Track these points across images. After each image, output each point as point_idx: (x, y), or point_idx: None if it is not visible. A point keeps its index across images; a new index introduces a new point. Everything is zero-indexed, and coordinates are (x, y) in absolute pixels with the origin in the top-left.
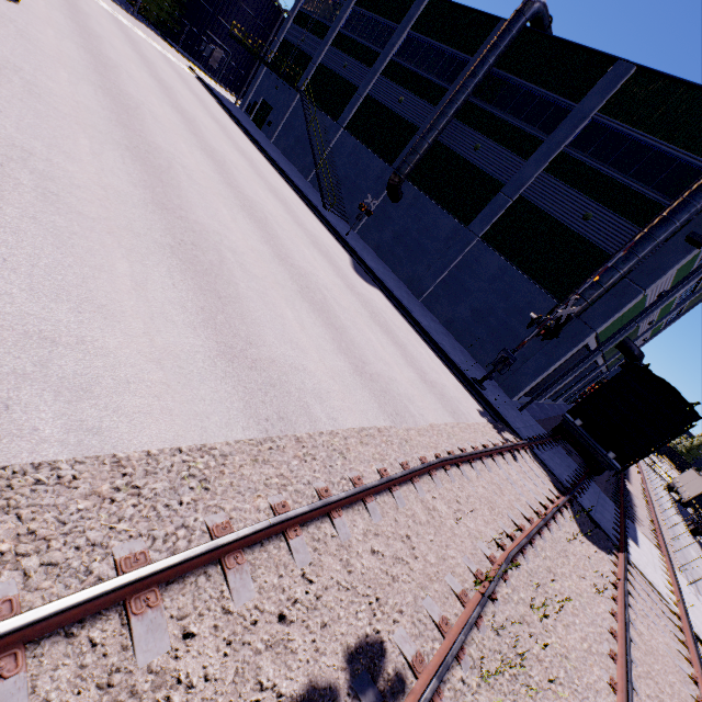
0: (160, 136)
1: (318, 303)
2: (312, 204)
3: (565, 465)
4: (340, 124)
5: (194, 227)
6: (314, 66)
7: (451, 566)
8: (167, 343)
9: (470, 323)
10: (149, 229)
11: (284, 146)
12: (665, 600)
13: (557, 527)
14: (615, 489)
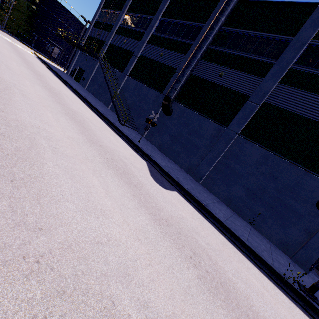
0: None
1: None
2: (110, 122)
3: None
4: (125, 73)
5: None
6: (106, 45)
7: None
8: None
9: (246, 200)
10: None
11: (93, 90)
12: None
13: None
14: None
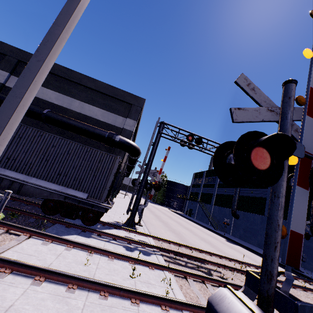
0: (164, 219)
1: (207, 241)
2: (209, 229)
3: None
4: (212, 204)
5: (173, 229)
6: (199, 194)
7: None
8: (170, 237)
9: None
10: (165, 228)
11: (198, 218)
12: None
13: None
14: None
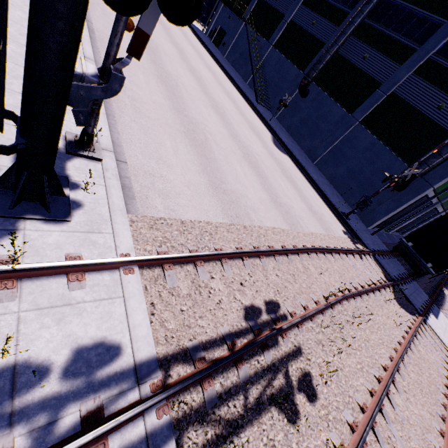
0: (169, 65)
1: (253, 163)
2: (249, 100)
3: (396, 269)
4: (270, 43)
5: (192, 121)
6: (255, 0)
7: (313, 291)
8: (190, 179)
9: (345, 178)
10: (174, 123)
11: (232, 59)
12: (445, 345)
13: (380, 294)
14: (432, 290)
